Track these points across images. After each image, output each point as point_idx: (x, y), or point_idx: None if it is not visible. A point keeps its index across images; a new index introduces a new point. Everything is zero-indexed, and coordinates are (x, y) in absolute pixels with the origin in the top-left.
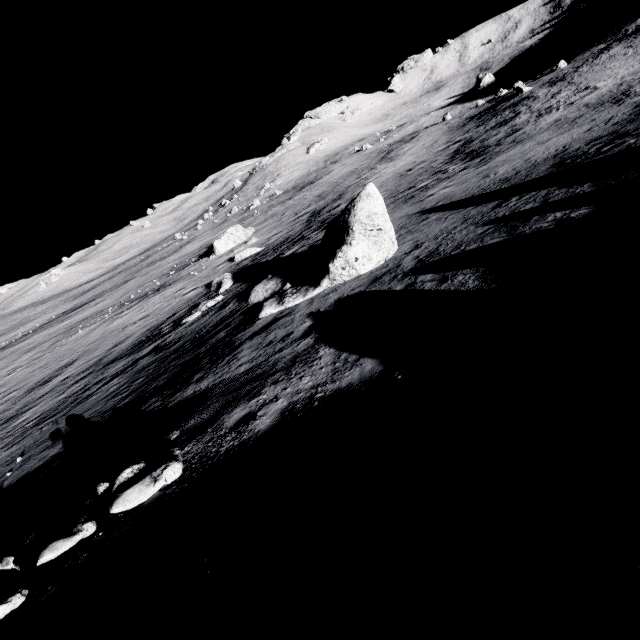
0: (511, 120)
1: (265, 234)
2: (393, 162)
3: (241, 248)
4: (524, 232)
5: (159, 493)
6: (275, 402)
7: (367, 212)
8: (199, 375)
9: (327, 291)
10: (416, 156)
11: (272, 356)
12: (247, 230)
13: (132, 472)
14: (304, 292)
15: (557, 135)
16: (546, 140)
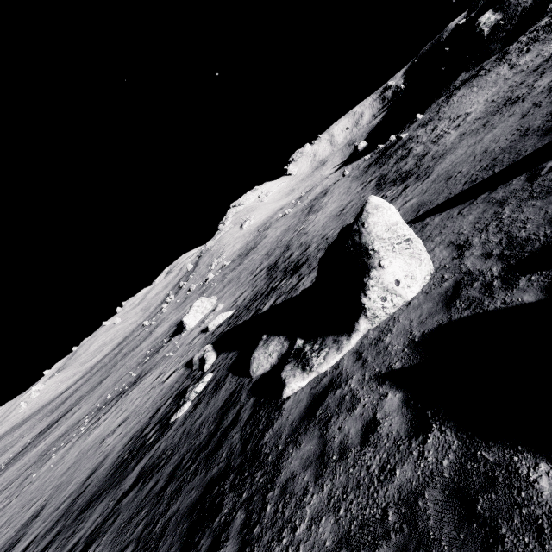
0: (409, 153)
1: (229, 298)
2: (321, 211)
3: (211, 317)
4: None
5: None
6: None
7: (384, 225)
8: (231, 548)
9: (372, 335)
10: (339, 201)
11: (378, 490)
12: (211, 299)
13: None
14: (334, 345)
15: (485, 134)
16: (478, 141)
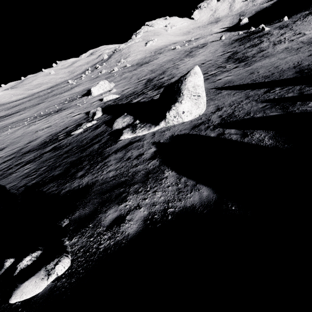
0: (258, 44)
1: (121, 88)
2: (193, 58)
3: (107, 94)
4: (294, 111)
5: (51, 284)
6: (138, 210)
7: (193, 84)
8: (82, 173)
9: (163, 129)
10: (206, 56)
11: (131, 169)
12: (110, 84)
13: (31, 260)
14: (148, 127)
15: (290, 56)
16: (284, 58)
